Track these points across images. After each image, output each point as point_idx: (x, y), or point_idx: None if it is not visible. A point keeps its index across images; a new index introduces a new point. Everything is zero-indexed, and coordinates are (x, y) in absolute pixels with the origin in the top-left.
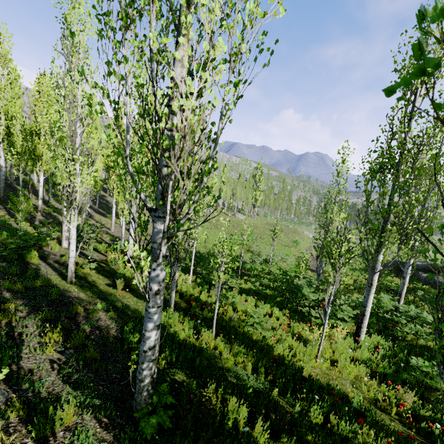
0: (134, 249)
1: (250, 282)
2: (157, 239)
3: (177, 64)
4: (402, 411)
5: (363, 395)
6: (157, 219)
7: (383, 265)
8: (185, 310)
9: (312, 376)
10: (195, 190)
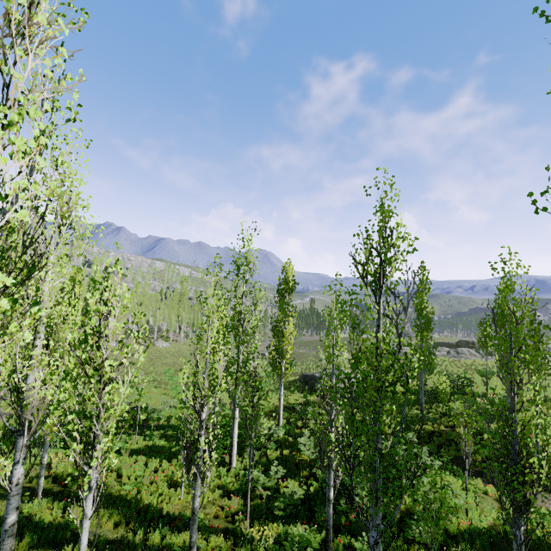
0: (1, 461)
1: (151, 436)
2: (18, 449)
3: (35, 349)
4: (230, 512)
5: (209, 512)
6: (19, 437)
7: (298, 379)
8: (58, 494)
9: (169, 511)
10: (45, 417)
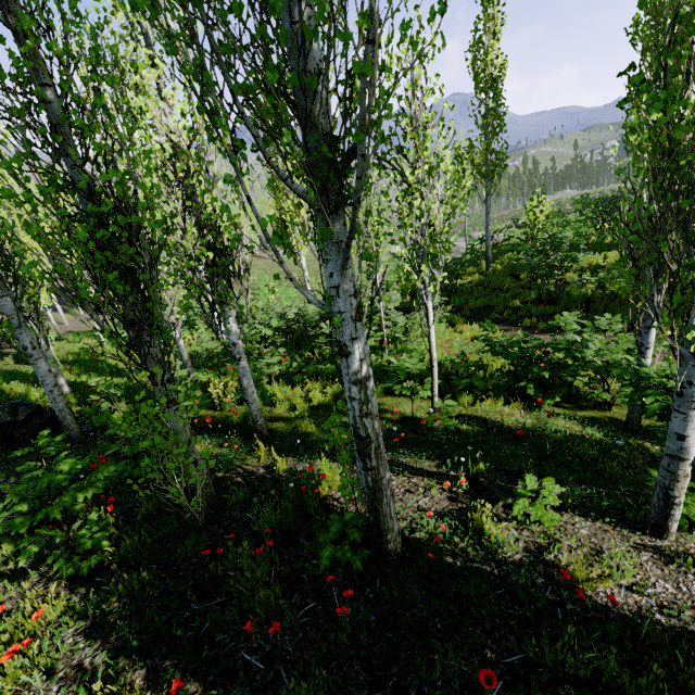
0: None
1: None
2: None
3: None
4: None
5: None
6: None
7: None
8: None
9: (118, 368)
10: None
